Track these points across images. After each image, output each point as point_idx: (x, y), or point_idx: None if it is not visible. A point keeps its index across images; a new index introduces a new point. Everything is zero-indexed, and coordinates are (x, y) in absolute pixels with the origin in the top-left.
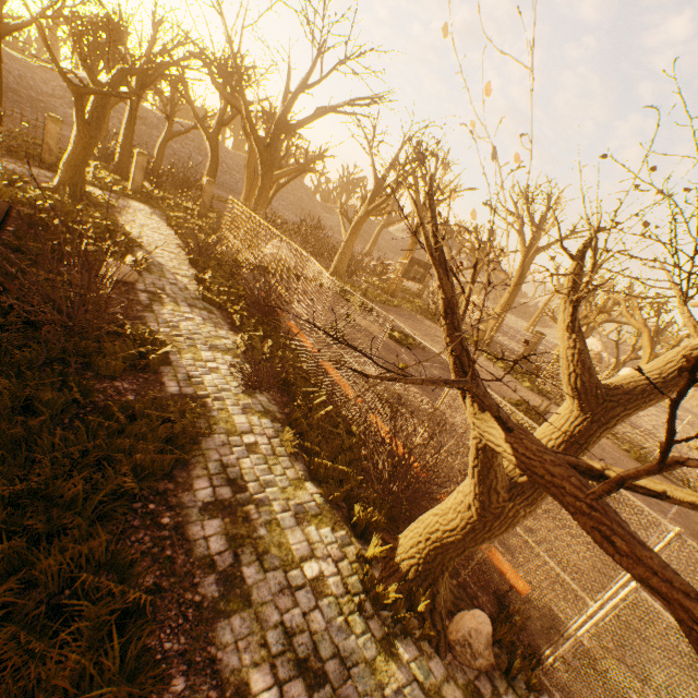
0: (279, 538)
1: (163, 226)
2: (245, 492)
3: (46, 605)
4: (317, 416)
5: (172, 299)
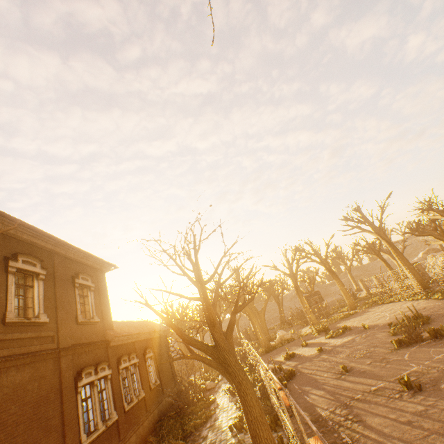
0: (220, 425)
1: None
2: (217, 420)
3: None
4: None
5: (225, 384)
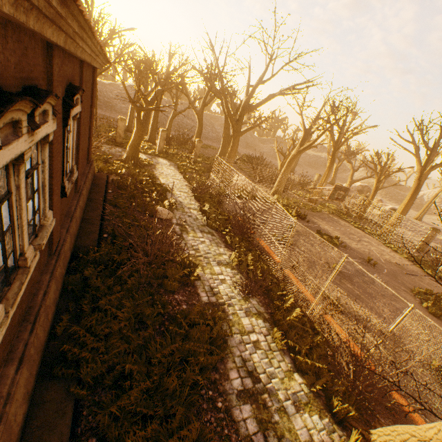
0: (288, 423)
1: (176, 173)
2: (260, 382)
3: None
4: (292, 318)
5: (191, 228)
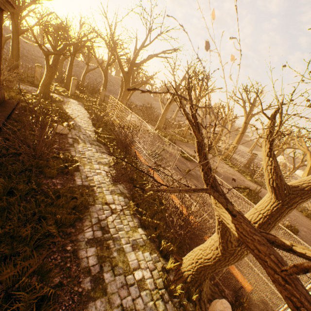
0: (123, 257)
1: (82, 109)
2: (108, 233)
3: (3, 294)
4: (145, 195)
5: (83, 141)
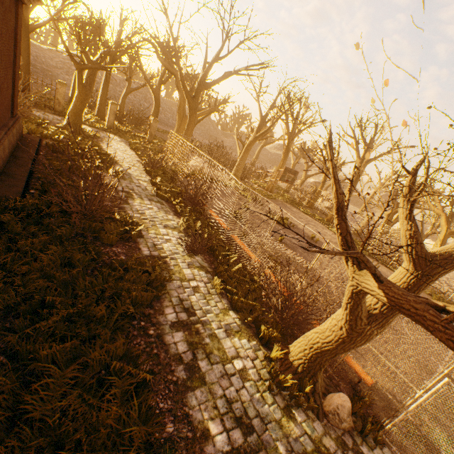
0: (218, 344)
1: (127, 149)
2: (195, 316)
3: (96, 378)
4: (233, 269)
5: (139, 196)
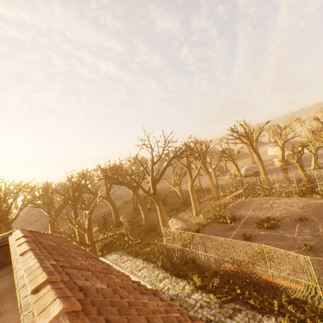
0: None
1: (133, 260)
2: None
3: None
4: None
5: (221, 322)
